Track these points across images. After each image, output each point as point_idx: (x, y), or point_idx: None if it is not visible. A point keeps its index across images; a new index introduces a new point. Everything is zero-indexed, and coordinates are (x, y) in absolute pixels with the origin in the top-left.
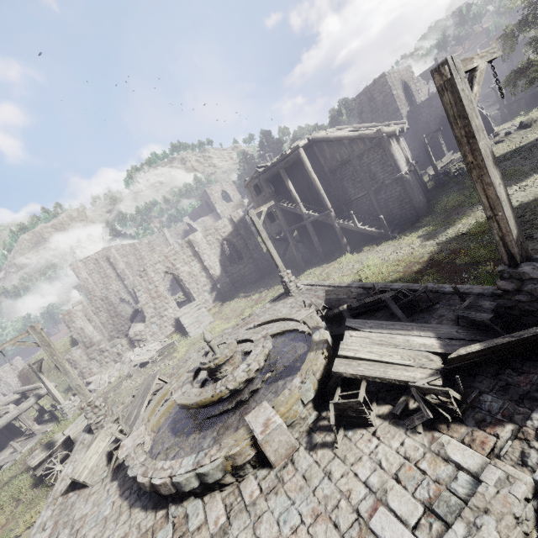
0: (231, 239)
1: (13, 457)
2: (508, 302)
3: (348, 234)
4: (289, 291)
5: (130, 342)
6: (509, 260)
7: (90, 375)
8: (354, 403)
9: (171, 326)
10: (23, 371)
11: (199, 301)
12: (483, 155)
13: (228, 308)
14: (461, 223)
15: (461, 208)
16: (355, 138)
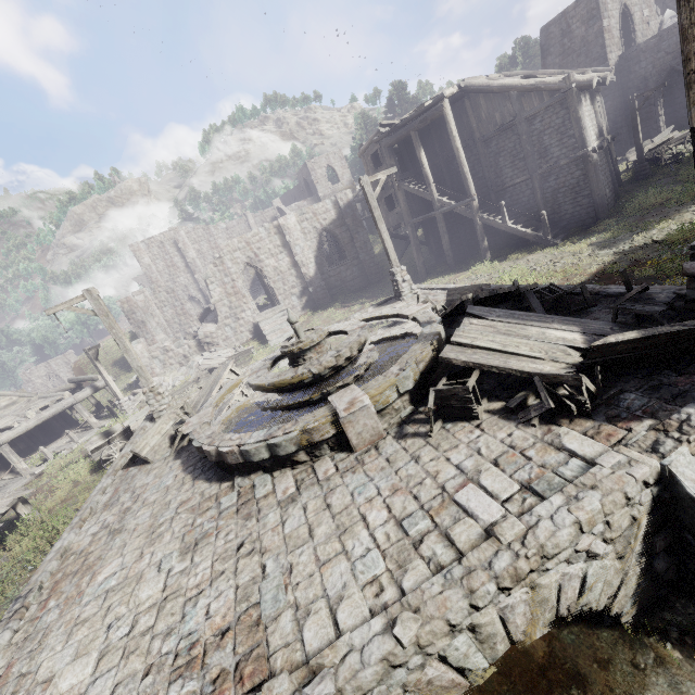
0: (333, 230)
1: (70, 446)
2: (692, 293)
3: (492, 237)
4: (400, 293)
5: (199, 344)
6: None
7: (152, 375)
8: (460, 389)
9: (248, 332)
10: (78, 363)
11: (285, 306)
12: None
13: (320, 318)
14: (658, 228)
15: (663, 207)
16: (528, 88)
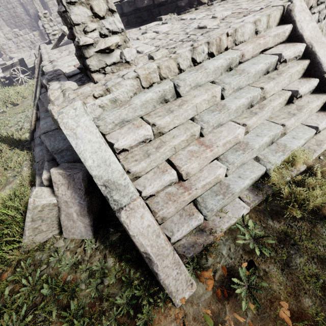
0: None
1: None
2: None
3: None
4: None
5: (41, 34)
6: None
7: (10, 53)
8: None
9: None
10: None
11: None
12: None
13: None
14: None
15: None
16: None
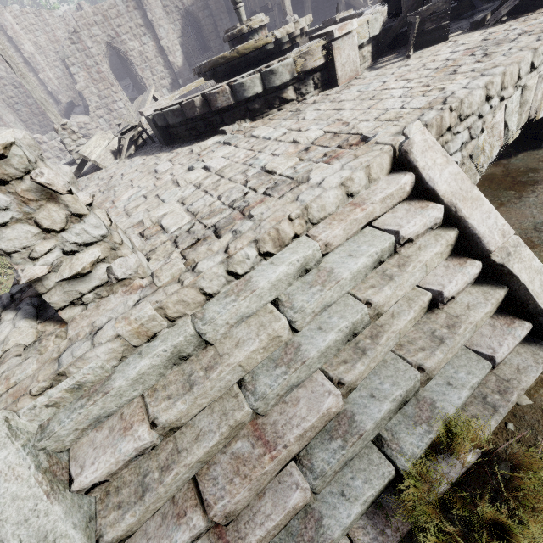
0: (196, 13)
1: None
2: None
3: None
4: None
5: None
6: None
7: None
8: (441, 3)
9: None
10: None
11: None
12: None
13: None
14: None
15: None
16: None
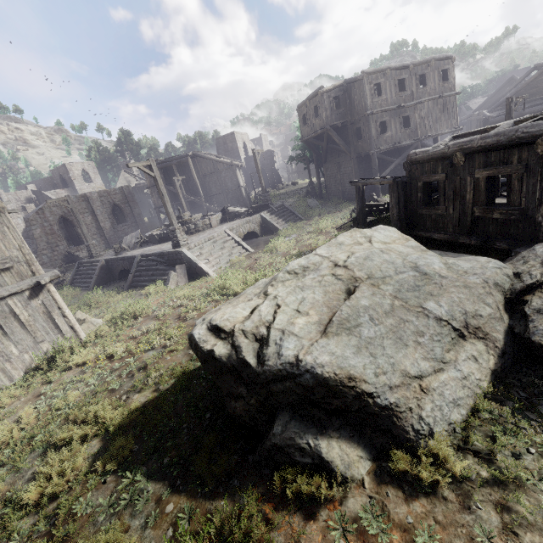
0: (120, 205)
1: None
2: (263, 203)
3: None
4: None
5: None
6: (263, 193)
7: None
8: (232, 214)
9: (60, 260)
10: None
11: None
12: (259, 169)
13: None
14: None
15: None
16: (219, 161)
